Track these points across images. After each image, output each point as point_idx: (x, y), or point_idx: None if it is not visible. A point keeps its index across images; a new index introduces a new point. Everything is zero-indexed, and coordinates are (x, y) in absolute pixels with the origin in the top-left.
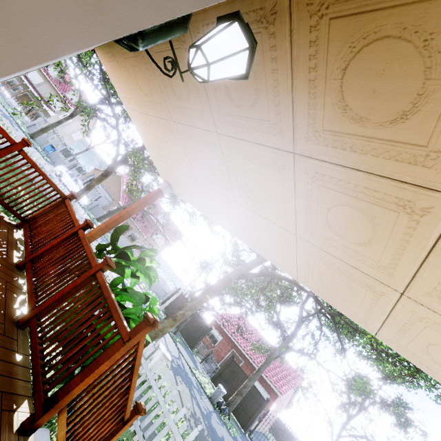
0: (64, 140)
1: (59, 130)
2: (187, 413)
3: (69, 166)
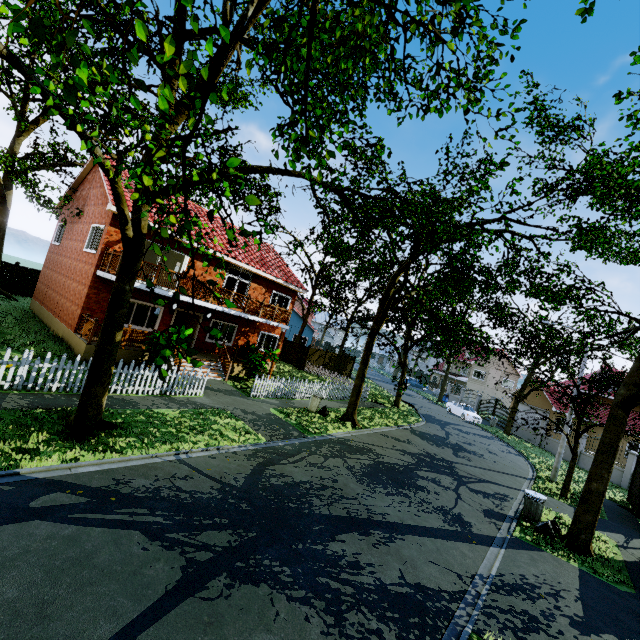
0: (500, 396)
1: (485, 389)
2: (355, 442)
3: (477, 405)
